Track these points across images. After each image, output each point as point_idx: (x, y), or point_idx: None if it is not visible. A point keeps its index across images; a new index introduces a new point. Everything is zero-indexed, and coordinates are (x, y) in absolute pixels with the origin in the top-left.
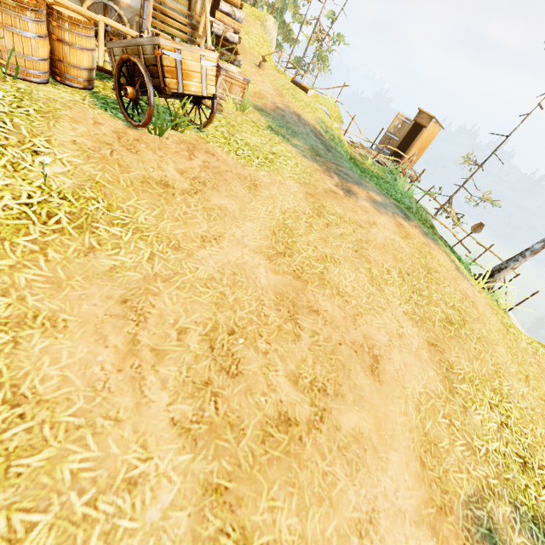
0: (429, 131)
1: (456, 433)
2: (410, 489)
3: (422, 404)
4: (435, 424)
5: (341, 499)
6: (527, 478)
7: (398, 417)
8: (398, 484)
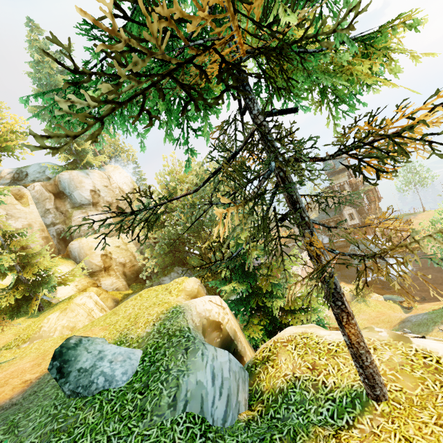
0: None
1: None
2: None
3: None
4: None
5: None
6: None
7: None
8: None
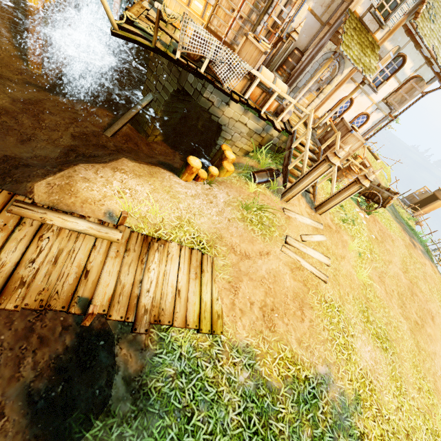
0: (440, 202)
1: None
2: None
3: None
4: None
5: (429, 346)
6: None
7: (439, 335)
8: (439, 350)
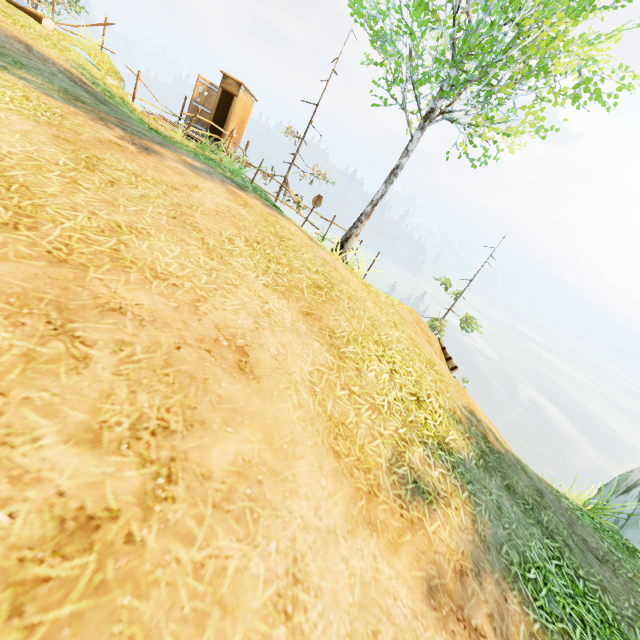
0: (242, 102)
1: (358, 400)
2: (332, 495)
3: (317, 385)
4: (336, 401)
5: (240, 587)
6: (424, 411)
7: (294, 413)
8: (317, 500)
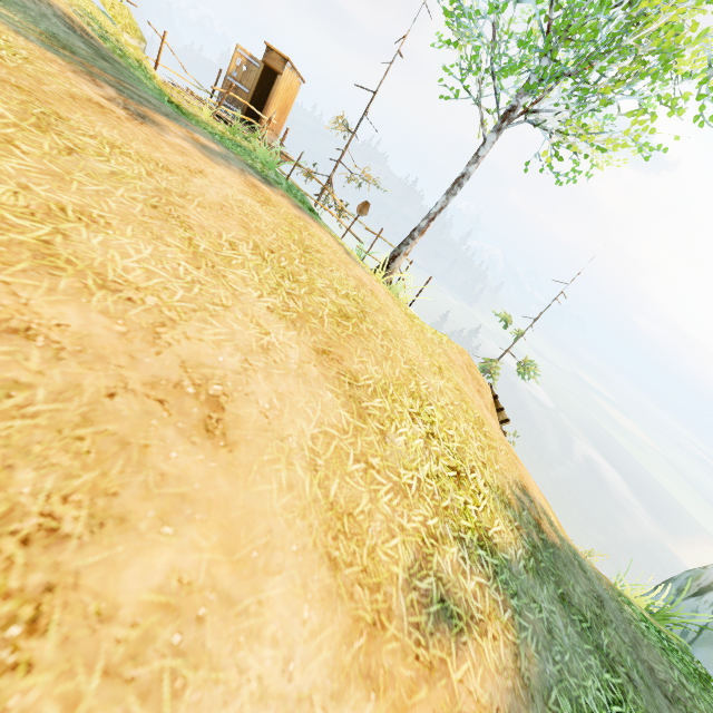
0: (287, 82)
1: (377, 477)
2: (316, 633)
3: (320, 455)
4: (345, 479)
5: None
6: (464, 492)
7: (278, 500)
8: (290, 645)
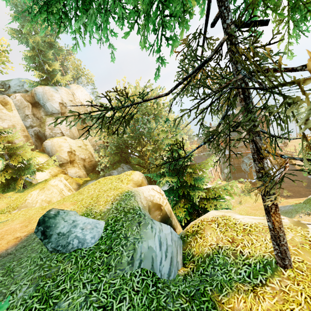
0: None
1: None
2: None
3: None
4: None
5: None
6: None
7: None
8: None
